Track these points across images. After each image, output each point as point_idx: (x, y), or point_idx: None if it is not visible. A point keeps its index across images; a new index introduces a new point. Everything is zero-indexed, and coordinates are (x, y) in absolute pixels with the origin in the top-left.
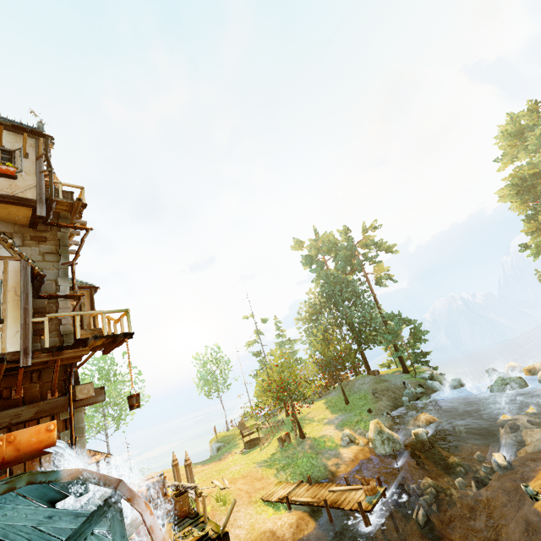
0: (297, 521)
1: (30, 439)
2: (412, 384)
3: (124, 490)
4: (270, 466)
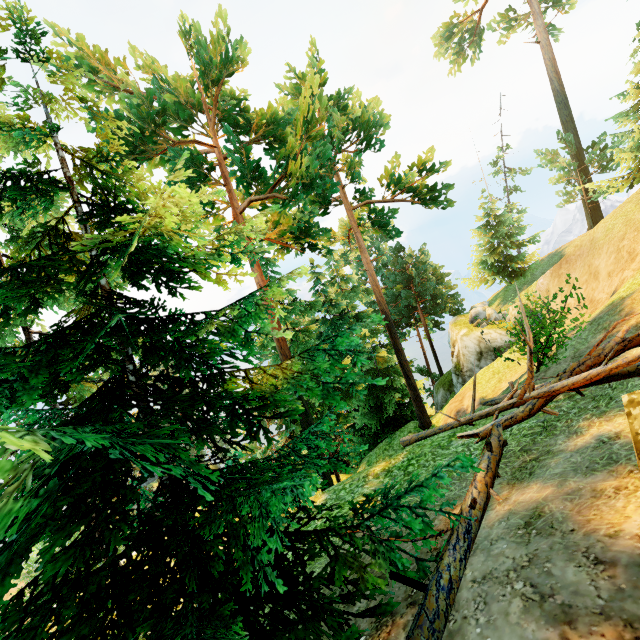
0: None
1: None
2: None
3: None
4: None
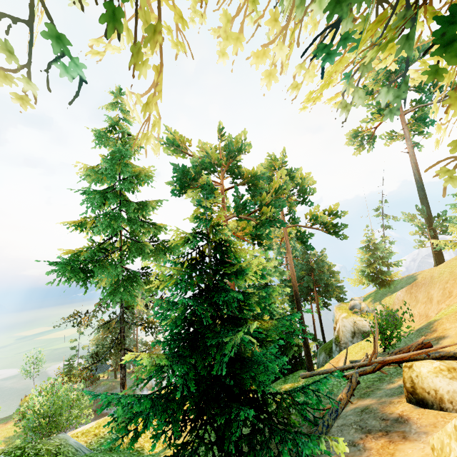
0: None
1: None
2: None
3: None
4: (6, 442)
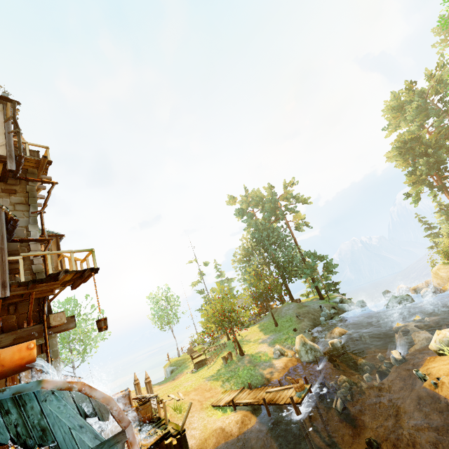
0: (241, 418)
1: (12, 357)
2: (326, 307)
3: (98, 395)
4: (216, 379)
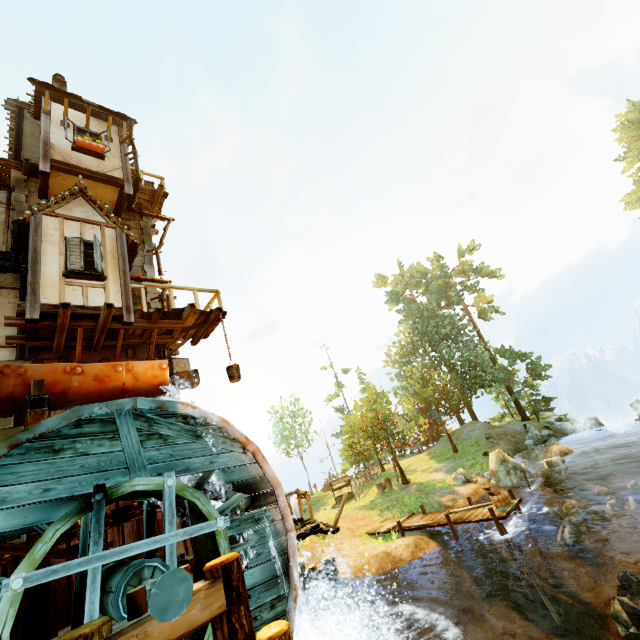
0: (414, 541)
1: (145, 372)
2: (535, 427)
3: (239, 436)
4: (371, 508)
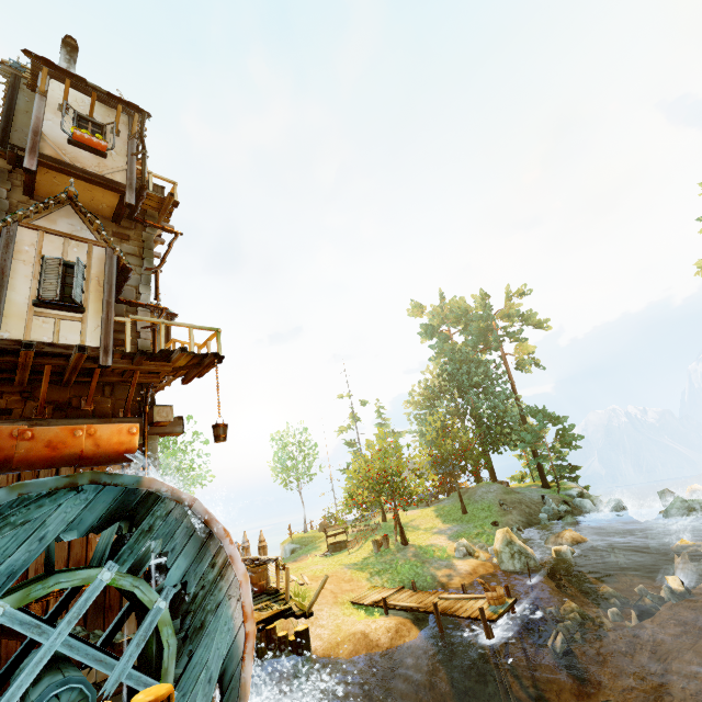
0: (396, 625)
1: (110, 438)
2: (553, 499)
3: (209, 519)
4: (361, 569)
